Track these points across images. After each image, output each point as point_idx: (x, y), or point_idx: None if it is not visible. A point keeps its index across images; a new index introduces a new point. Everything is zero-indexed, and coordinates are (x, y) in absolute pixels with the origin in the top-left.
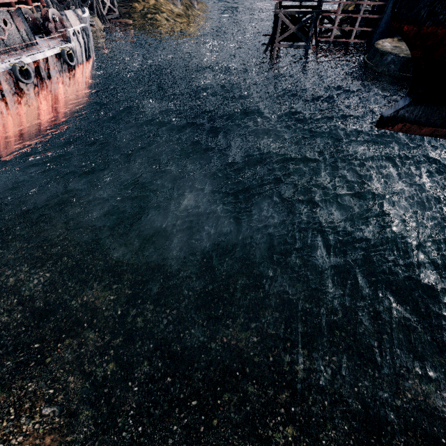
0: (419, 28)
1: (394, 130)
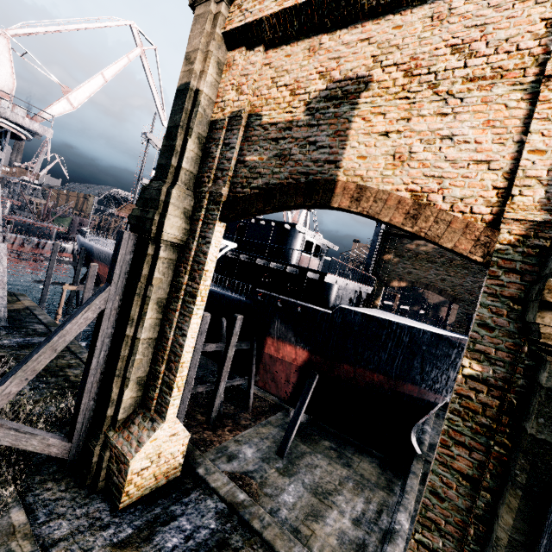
0: None
1: None
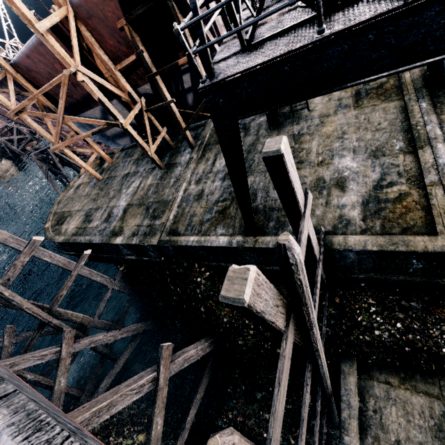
0: None
1: None
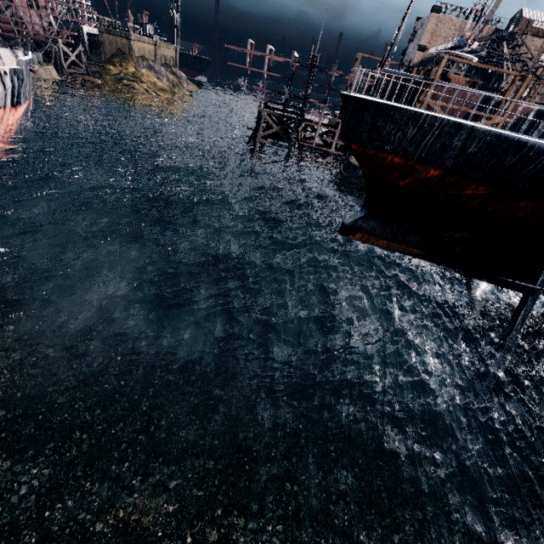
0: (363, 148)
1: (355, 239)
